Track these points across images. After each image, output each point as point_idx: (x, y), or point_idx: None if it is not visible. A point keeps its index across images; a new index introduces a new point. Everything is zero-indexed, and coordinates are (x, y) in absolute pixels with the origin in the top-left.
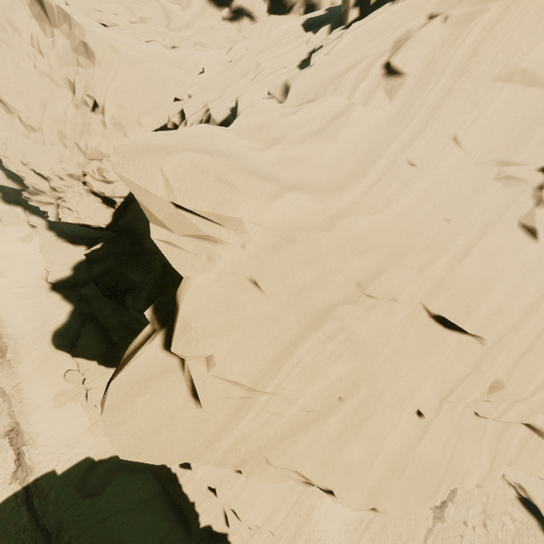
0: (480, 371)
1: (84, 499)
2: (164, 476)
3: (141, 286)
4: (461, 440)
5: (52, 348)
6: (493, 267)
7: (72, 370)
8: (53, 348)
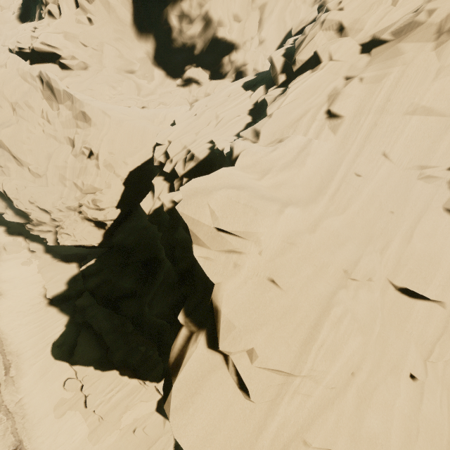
0: (449, 331)
1: None
2: None
3: (133, 291)
4: None
5: (51, 359)
6: (434, 243)
7: (71, 378)
8: (52, 359)
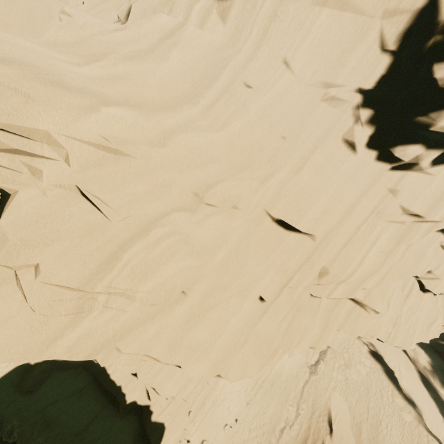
0: (311, 262)
1: (23, 395)
2: (94, 369)
3: None
4: (298, 316)
5: None
6: (322, 177)
7: None
8: None
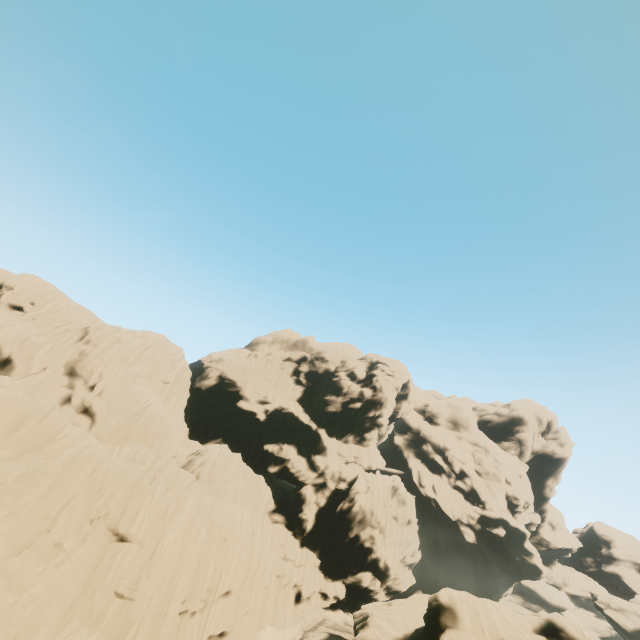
0: None
1: None
2: None
3: None
4: None
5: None
6: None
7: None
8: None
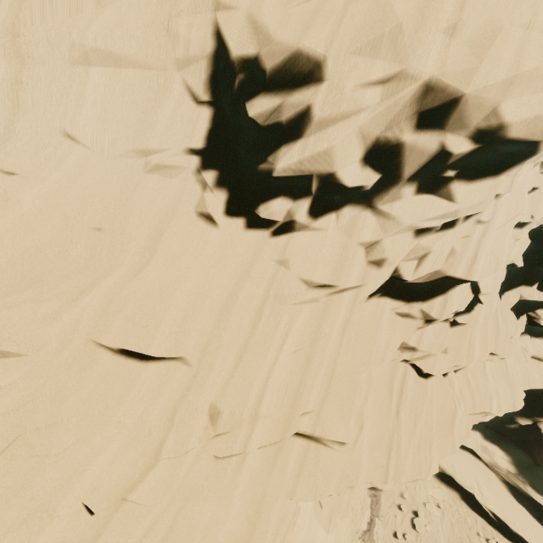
0: (187, 403)
1: None
2: None
3: None
4: (188, 510)
5: None
6: (177, 268)
7: None
8: None
